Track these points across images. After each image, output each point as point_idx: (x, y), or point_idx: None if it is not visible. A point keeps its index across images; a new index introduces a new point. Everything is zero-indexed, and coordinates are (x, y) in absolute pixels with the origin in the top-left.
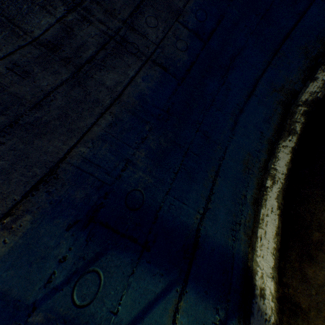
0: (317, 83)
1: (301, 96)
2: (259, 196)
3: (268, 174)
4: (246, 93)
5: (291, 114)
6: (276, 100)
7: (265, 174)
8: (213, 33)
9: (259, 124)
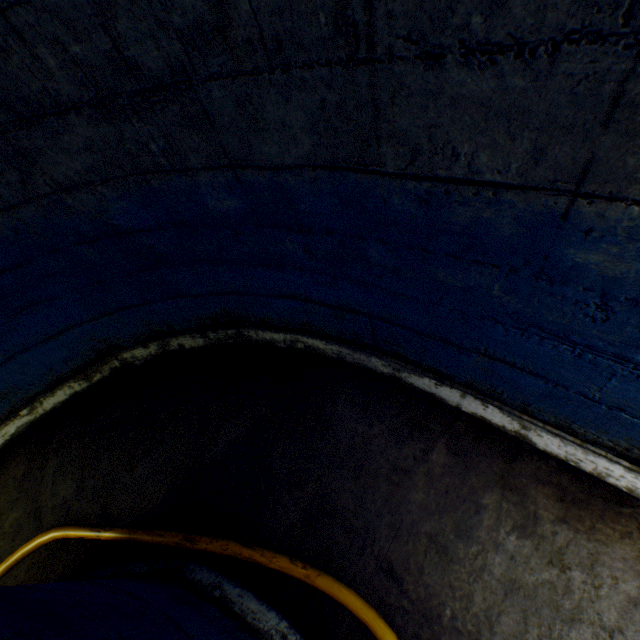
0: (146, 351)
1: (126, 353)
2: (2, 421)
3: (32, 405)
4: (43, 336)
5: (104, 362)
6: (91, 348)
7: (28, 404)
8: (7, 271)
9: (51, 363)
